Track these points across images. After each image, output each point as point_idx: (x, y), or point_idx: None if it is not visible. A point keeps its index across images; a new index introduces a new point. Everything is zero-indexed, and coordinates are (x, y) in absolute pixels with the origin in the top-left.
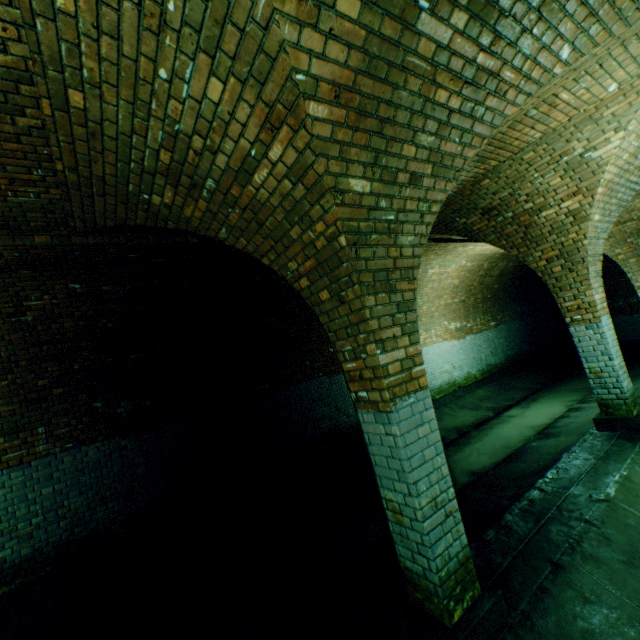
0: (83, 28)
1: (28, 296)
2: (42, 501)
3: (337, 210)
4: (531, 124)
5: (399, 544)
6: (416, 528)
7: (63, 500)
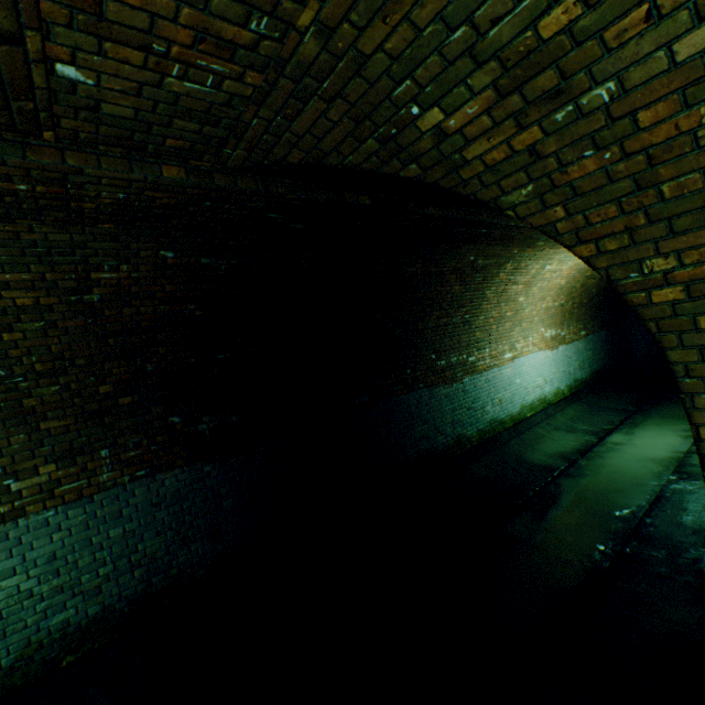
0: None
1: (99, 264)
2: (110, 546)
3: None
4: None
5: None
6: None
7: (136, 543)
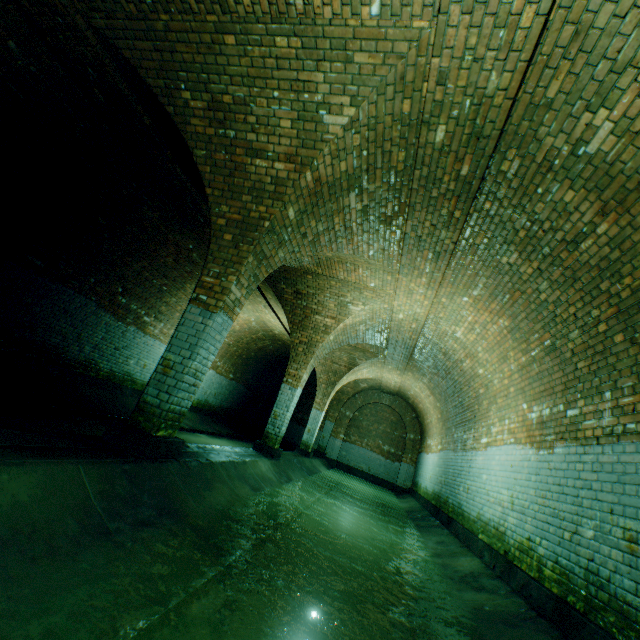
0: (273, 50)
1: None
2: None
3: (278, 211)
4: (345, 269)
5: (152, 386)
6: (177, 377)
7: None
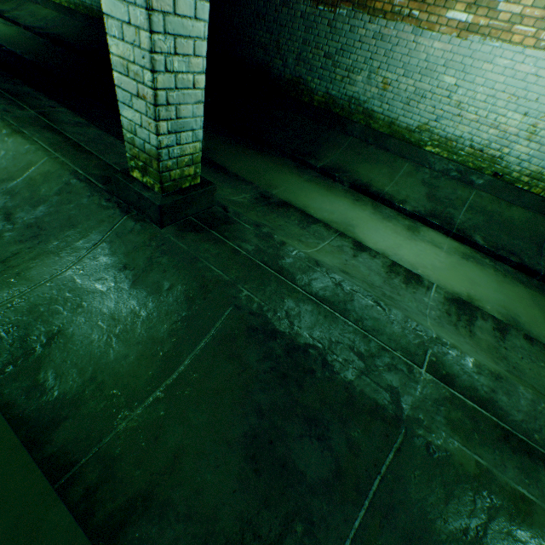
0: None
1: None
2: None
3: None
4: None
5: None
6: None
7: None
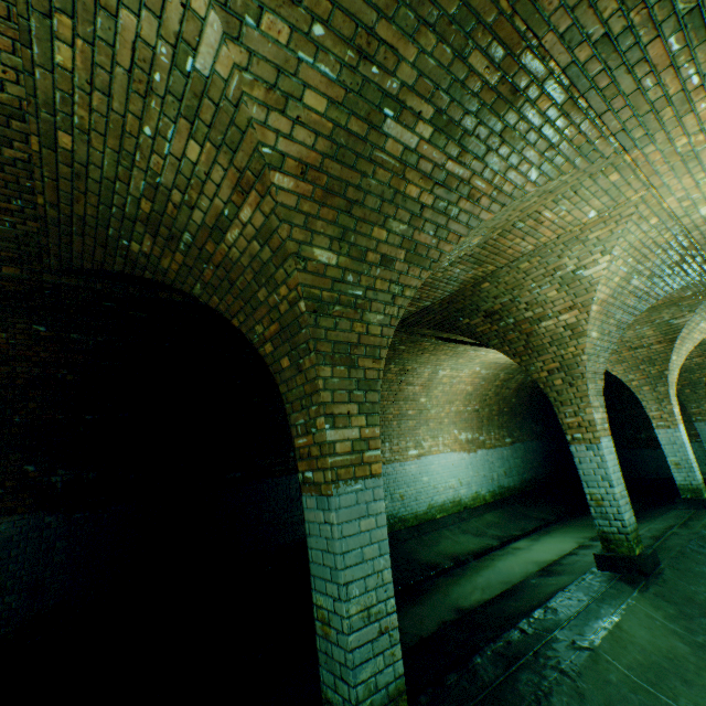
0: (78, 82)
1: None
2: None
3: (298, 275)
4: (521, 235)
5: (324, 666)
6: (341, 643)
7: None
